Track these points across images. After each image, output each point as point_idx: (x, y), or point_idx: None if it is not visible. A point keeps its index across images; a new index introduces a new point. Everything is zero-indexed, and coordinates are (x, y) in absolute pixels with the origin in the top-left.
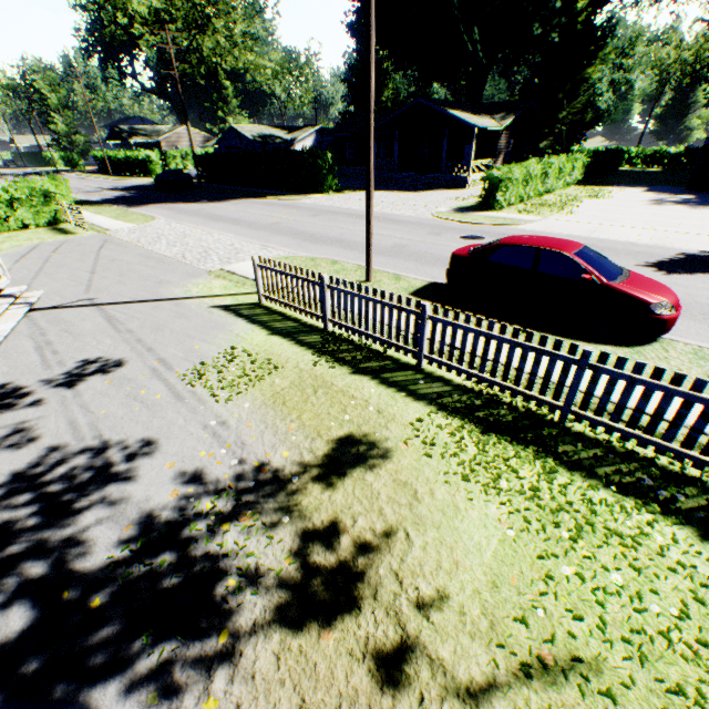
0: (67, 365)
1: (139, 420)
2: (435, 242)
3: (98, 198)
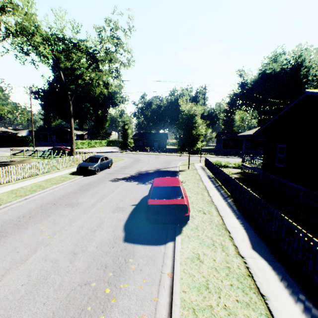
0: None
1: None
2: None
3: None
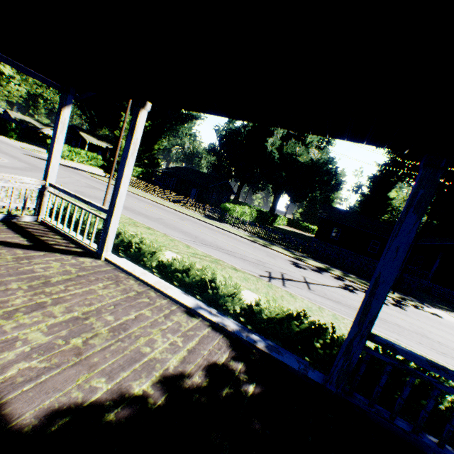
0: None
1: None
2: None
3: None
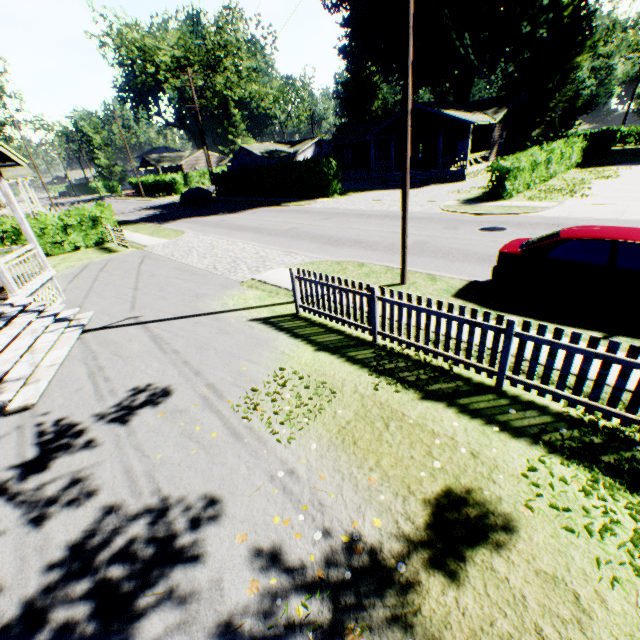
0: (118, 394)
1: (197, 467)
2: (455, 236)
3: (134, 218)
